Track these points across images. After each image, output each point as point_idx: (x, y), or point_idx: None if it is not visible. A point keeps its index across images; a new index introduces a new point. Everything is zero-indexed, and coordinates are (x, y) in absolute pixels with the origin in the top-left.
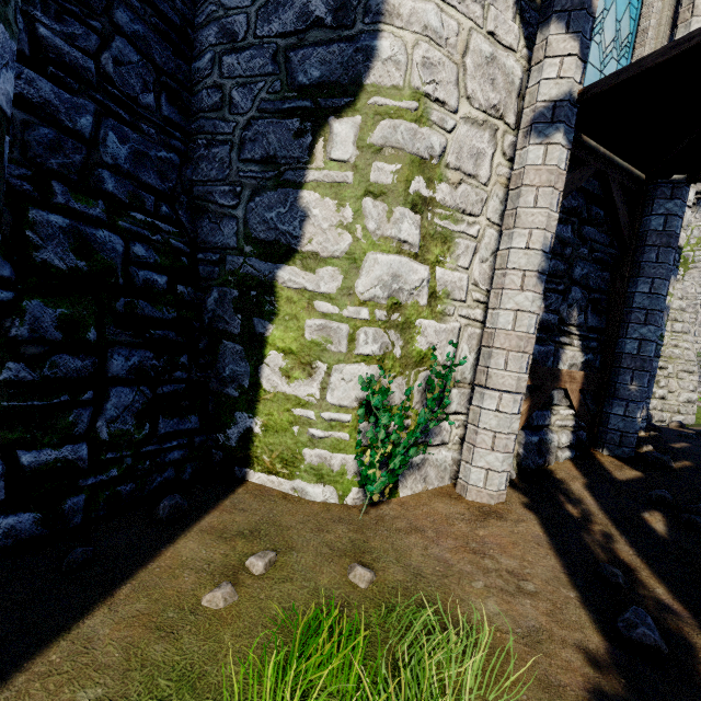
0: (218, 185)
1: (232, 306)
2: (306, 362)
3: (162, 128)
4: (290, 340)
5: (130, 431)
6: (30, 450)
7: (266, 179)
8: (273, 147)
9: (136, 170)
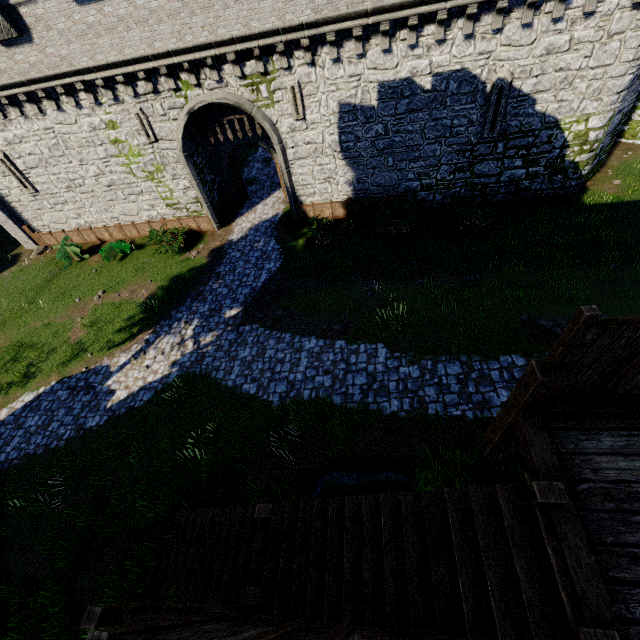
0: None
1: None
2: None
3: None
4: None
5: None
6: None
7: None
8: None
9: None
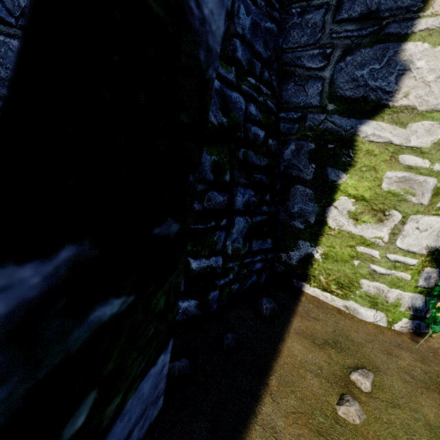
0: (307, 50)
1: (307, 156)
2: (378, 209)
3: (268, 1)
4: (364, 188)
5: (240, 248)
6: (195, 259)
7: (362, 36)
8: (376, 0)
9: (253, 39)
